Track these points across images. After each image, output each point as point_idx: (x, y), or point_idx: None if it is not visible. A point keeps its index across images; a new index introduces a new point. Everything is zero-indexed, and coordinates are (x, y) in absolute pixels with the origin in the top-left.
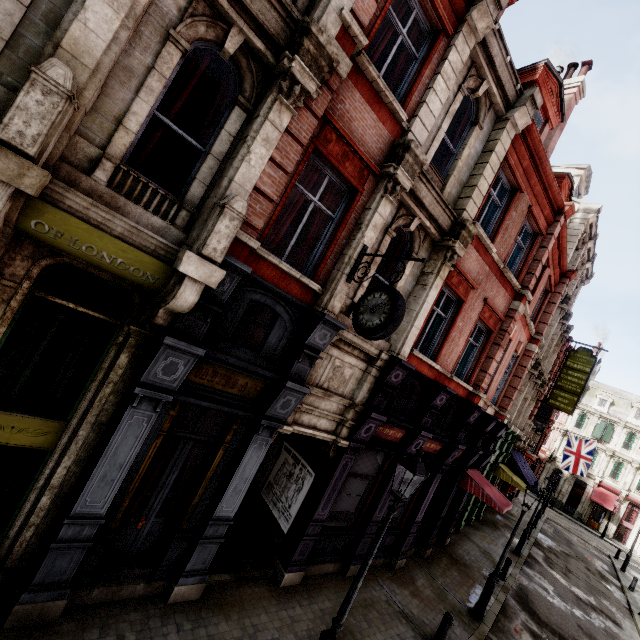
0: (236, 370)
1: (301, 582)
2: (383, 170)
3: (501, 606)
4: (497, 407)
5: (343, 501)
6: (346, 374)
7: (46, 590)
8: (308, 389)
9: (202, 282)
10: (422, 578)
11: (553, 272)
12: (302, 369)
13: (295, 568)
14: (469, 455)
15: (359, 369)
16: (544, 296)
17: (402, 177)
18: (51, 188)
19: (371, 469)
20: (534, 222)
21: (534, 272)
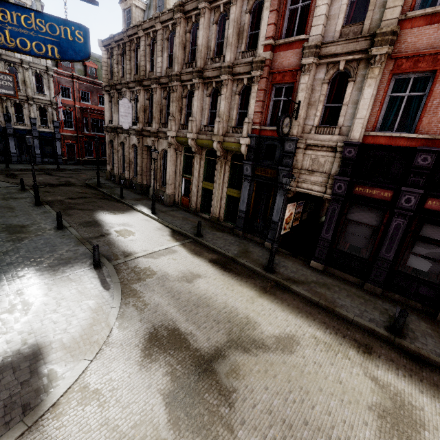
0: (265, 167)
1: (324, 271)
2: (302, 65)
3: None
4: None
5: (351, 238)
6: (321, 161)
7: (238, 228)
8: (288, 168)
9: (245, 144)
10: None
11: None
12: (287, 162)
13: (317, 260)
14: None
15: (330, 157)
16: None
17: (306, 61)
18: (224, 139)
19: (372, 221)
20: None
21: None
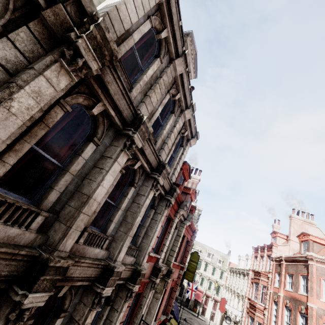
0: None
1: None
2: (151, 278)
3: None
4: None
5: None
6: None
7: None
8: None
9: None
10: None
11: None
12: None
13: None
14: None
15: None
16: None
17: (157, 280)
18: None
19: None
20: (188, 239)
21: (187, 257)
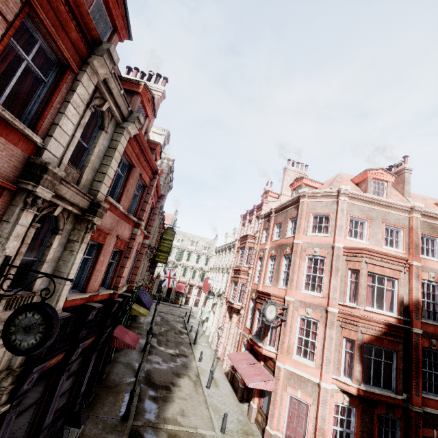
0: None
1: None
2: (20, 185)
3: (138, 396)
4: (129, 282)
5: None
6: None
7: None
8: None
9: None
10: (89, 424)
11: (154, 198)
12: None
13: None
14: (114, 324)
15: None
16: (151, 211)
17: (42, 192)
18: None
19: (37, 395)
20: (143, 181)
21: (145, 209)
